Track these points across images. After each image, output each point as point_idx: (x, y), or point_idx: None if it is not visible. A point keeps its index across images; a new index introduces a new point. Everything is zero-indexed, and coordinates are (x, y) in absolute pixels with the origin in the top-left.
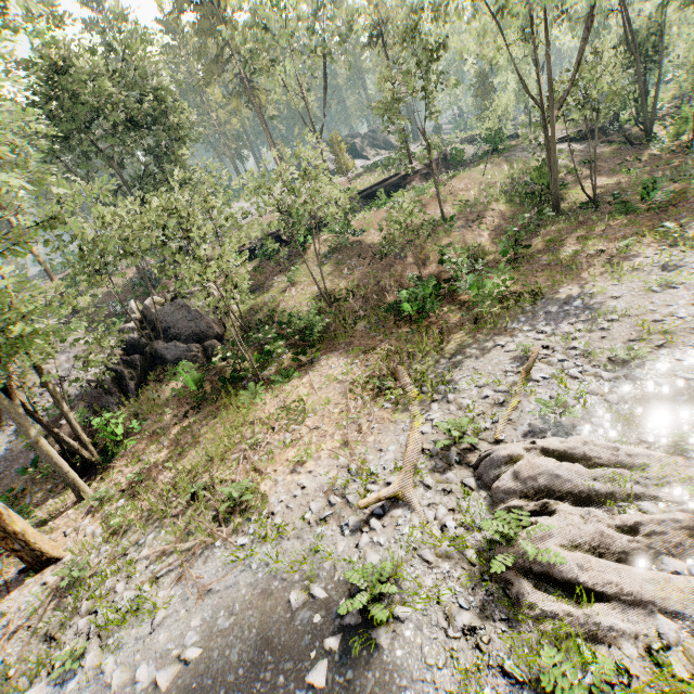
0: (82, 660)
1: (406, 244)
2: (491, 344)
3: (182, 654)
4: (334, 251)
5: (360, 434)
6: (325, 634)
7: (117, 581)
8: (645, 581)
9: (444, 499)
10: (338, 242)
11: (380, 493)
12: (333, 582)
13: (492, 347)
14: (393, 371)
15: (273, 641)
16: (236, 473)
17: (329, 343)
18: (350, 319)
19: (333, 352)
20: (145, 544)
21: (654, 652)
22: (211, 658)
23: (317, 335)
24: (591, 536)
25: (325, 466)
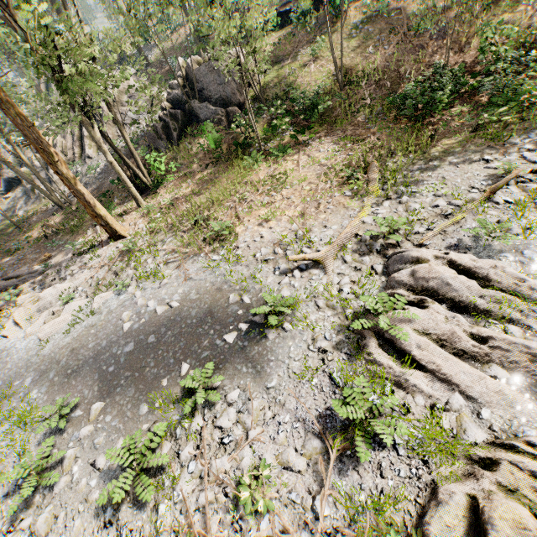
0: (128, 289)
1: (452, 19)
2: (477, 157)
3: (170, 303)
4: (368, 21)
5: (316, 211)
6: (241, 321)
7: (149, 258)
8: (463, 372)
9: (351, 273)
10: (376, 9)
11: (306, 255)
12: (256, 297)
13: (476, 160)
14: (367, 164)
15: (214, 314)
16: (224, 215)
17: (327, 127)
18: (355, 106)
19: (327, 137)
20: (166, 243)
21: (436, 408)
22: (183, 310)
23: (316, 117)
24: (444, 332)
25: (282, 227)
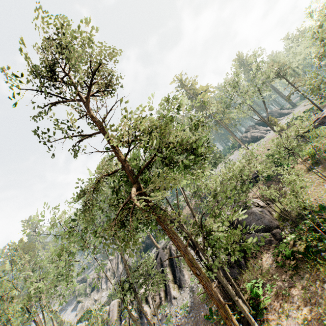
0: None
1: None
2: None
3: None
4: (316, 164)
5: None
6: None
7: None
8: None
9: None
10: (316, 159)
11: None
12: None
13: None
14: None
15: None
16: None
17: None
18: None
19: None
20: None
21: None
22: None
23: None
24: None
25: None
